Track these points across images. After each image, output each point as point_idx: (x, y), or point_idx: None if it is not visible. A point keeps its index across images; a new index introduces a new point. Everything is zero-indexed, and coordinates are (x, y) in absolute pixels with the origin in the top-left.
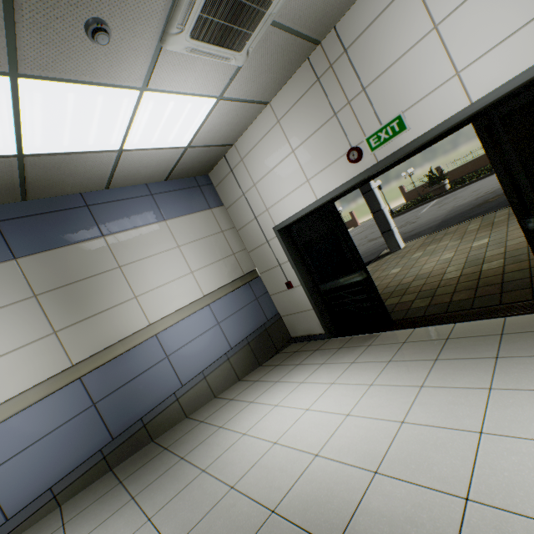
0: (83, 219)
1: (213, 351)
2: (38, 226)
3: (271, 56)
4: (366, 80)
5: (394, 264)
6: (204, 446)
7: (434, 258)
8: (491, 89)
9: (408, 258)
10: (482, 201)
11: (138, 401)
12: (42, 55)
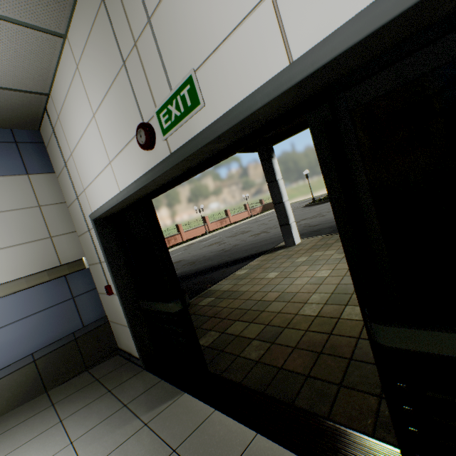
0: None
1: None
2: None
3: None
4: (151, 2)
5: (278, 264)
6: None
7: (311, 271)
8: (329, 33)
9: (292, 260)
10: None
11: None
12: None
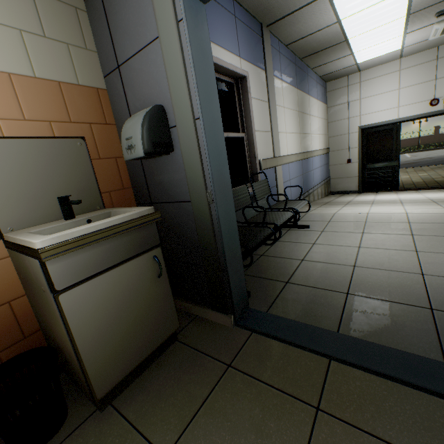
0: (306, 81)
1: (318, 178)
2: (300, 76)
3: (436, 40)
4: None
5: None
6: (356, 201)
7: None
8: None
9: None
10: (403, 163)
11: (307, 183)
12: (421, 13)
